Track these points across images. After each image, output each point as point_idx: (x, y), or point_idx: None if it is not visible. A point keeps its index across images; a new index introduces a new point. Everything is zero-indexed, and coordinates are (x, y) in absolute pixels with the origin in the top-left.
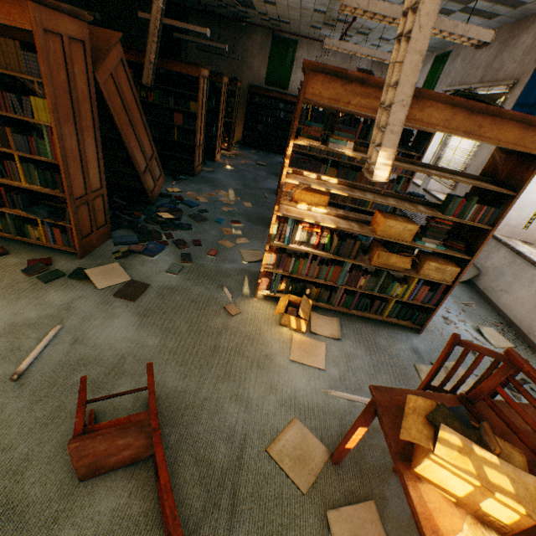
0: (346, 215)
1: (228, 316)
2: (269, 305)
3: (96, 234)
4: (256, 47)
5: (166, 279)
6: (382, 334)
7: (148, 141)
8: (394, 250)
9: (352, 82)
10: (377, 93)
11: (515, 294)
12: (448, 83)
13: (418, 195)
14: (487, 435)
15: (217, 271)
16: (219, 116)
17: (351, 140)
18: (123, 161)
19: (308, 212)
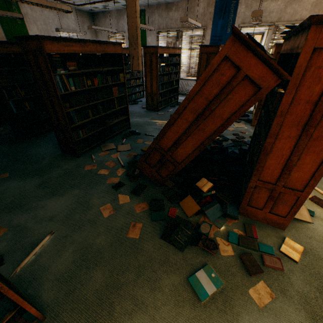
0: None
1: None
2: None
3: None
4: None
5: None
6: None
7: None
8: None
9: None
10: None
11: None
12: (157, 27)
13: None
14: None
15: None
16: None
17: None
18: None
19: None
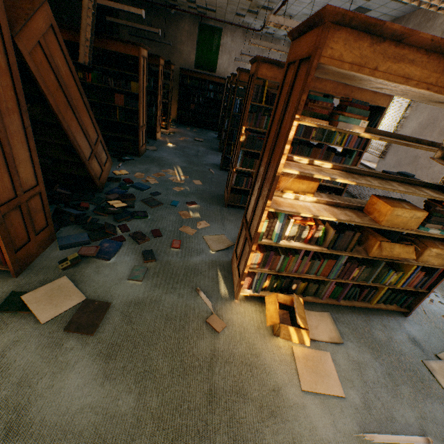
0: (337, 202)
1: (213, 333)
2: (253, 307)
3: (35, 240)
4: (185, 34)
5: (129, 290)
6: (375, 325)
7: (91, 124)
8: (394, 239)
9: (384, 40)
10: (413, 55)
11: None
12: None
13: (410, 175)
14: None
15: (186, 269)
16: (157, 97)
17: (363, 117)
18: (63, 147)
19: (297, 202)
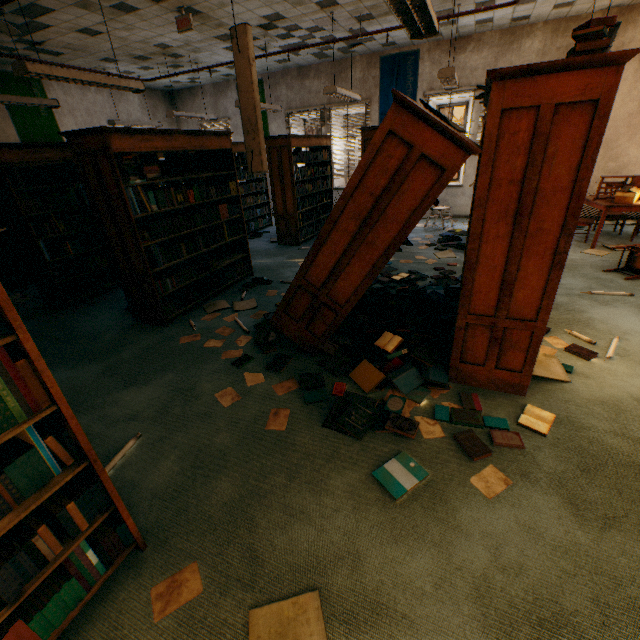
0: None
1: None
2: None
3: None
4: None
5: None
6: None
7: None
8: None
9: None
10: None
11: (460, 204)
12: (285, 106)
13: None
14: (628, 187)
15: None
16: None
17: None
18: None
19: None
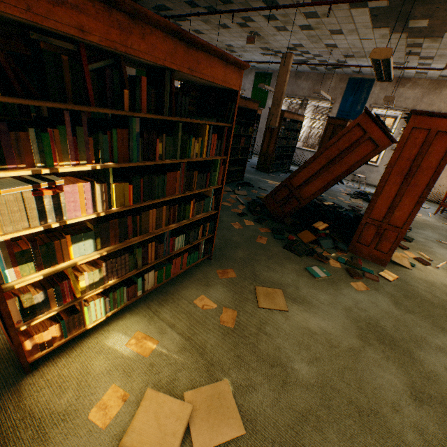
0: None
1: None
2: None
3: None
4: None
5: None
6: None
7: None
8: None
9: None
10: None
11: (373, 177)
12: None
13: None
14: None
15: None
16: None
17: None
18: None
19: None
